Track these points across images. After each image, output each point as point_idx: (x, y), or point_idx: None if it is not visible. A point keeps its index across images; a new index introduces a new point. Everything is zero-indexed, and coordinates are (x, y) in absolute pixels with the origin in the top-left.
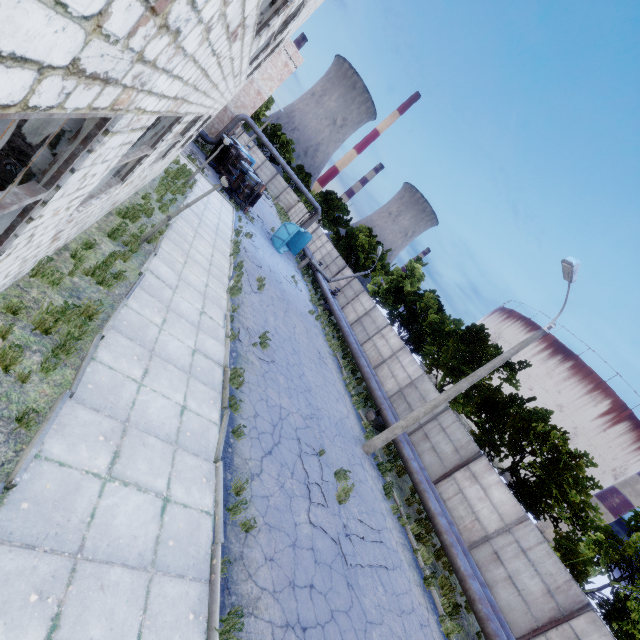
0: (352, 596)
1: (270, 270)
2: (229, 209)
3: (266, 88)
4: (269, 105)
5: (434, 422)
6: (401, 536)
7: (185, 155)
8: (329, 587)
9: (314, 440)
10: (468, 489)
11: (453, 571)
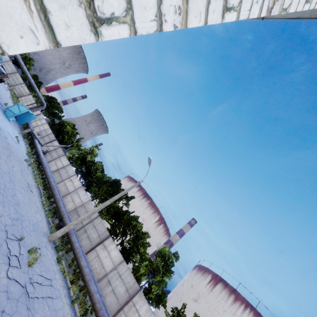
0: (29, 314)
1: (0, 128)
2: None
3: None
4: None
5: (91, 223)
6: (63, 282)
7: None
8: (15, 311)
9: (17, 232)
10: (101, 254)
11: (88, 293)
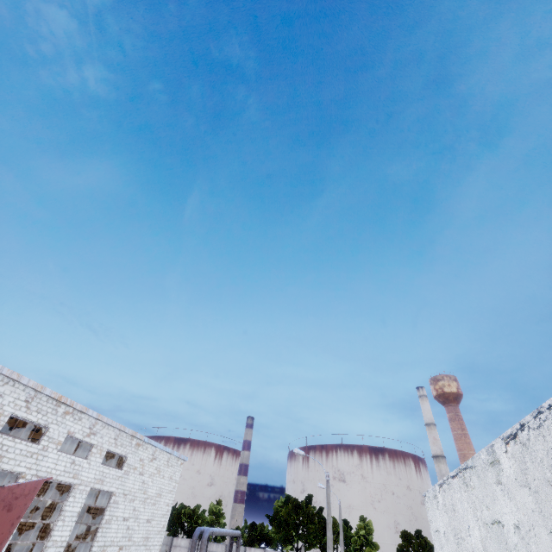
0: None
1: None
2: None
3: None
4: None
5: None
6: None
7: None
8: None
9: None
10: (176, 551)
11: None
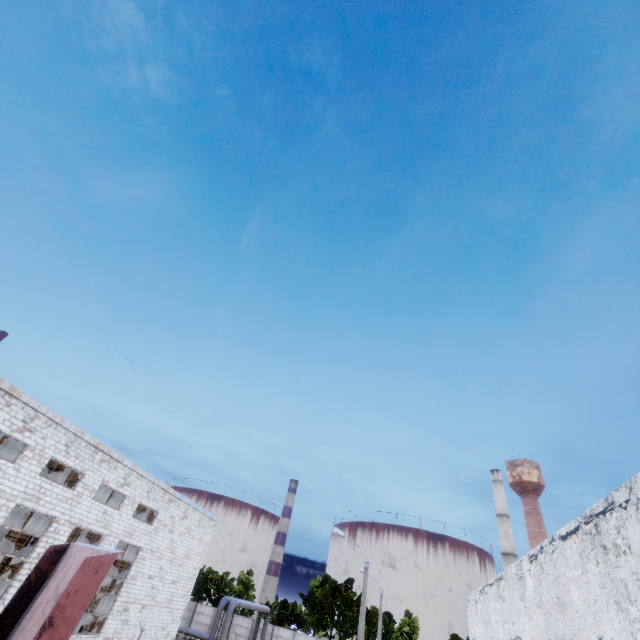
0: None
1: None
2: None
3: None
4: None
5: None
6: None
7: None
8: None
9: None
10: (199, 619)
11: None
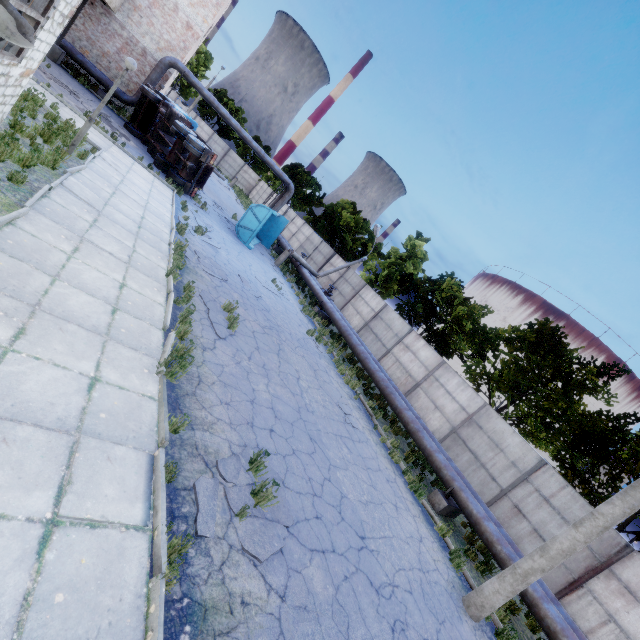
0: None
1: (241, 280)
2: (165, 193)
3: (198, 18)
4: (208, 63)
5: (526, 486)
6: None
7: (79, 112)
8: None
9: None
10: (625, 615)
11: None
